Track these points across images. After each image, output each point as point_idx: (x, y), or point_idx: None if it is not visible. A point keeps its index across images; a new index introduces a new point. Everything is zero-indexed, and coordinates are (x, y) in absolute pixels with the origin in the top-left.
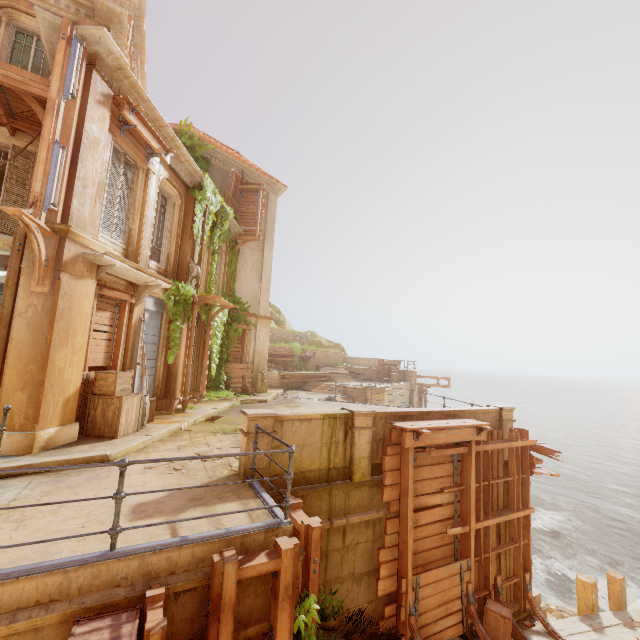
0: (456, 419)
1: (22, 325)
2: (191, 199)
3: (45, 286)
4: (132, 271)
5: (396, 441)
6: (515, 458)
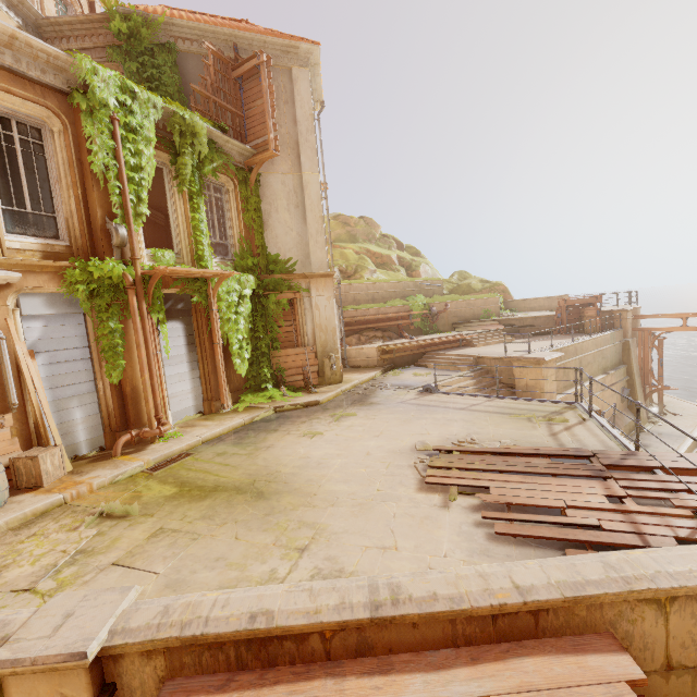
0: (524, 659)
1: None
2: (78, 114)
3: None
4: None
5: None
6: None
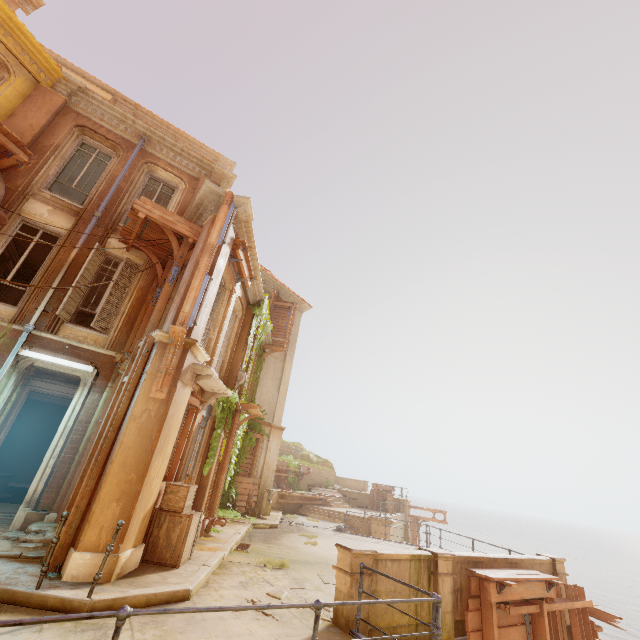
0: (521, 569)
1: (134, 430)
2: (250, 314)
3: (163, 393)
4: (217, 380)
5: (475, 593)
6: (577, 623)
